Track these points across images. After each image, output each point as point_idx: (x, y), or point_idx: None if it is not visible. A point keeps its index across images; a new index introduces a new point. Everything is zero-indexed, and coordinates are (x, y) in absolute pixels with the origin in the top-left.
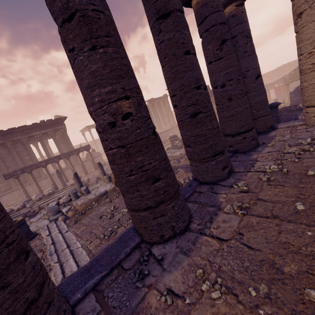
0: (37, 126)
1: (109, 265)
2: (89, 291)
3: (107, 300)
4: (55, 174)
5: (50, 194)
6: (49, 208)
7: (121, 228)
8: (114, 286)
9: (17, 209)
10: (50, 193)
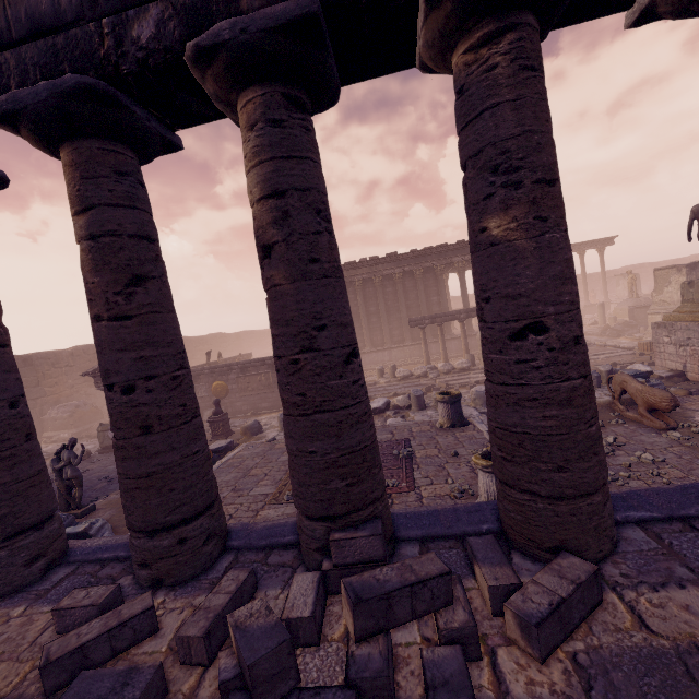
0: (462, 246)
1: (665, 511)
2: (630, 521)
3: (669, 545)
4: (479, 340)
5: (464, 369)
6: (479, 392)
7: (638, 482)
8: (680, 537)
9: (417, 376)
10: (464, 368)
